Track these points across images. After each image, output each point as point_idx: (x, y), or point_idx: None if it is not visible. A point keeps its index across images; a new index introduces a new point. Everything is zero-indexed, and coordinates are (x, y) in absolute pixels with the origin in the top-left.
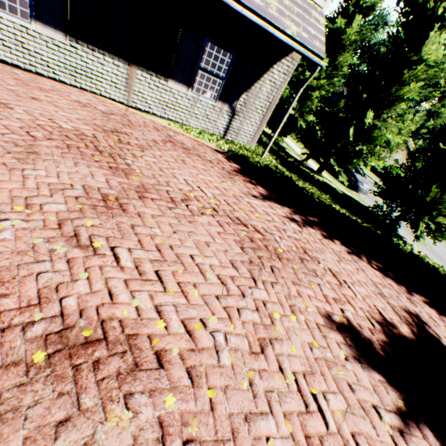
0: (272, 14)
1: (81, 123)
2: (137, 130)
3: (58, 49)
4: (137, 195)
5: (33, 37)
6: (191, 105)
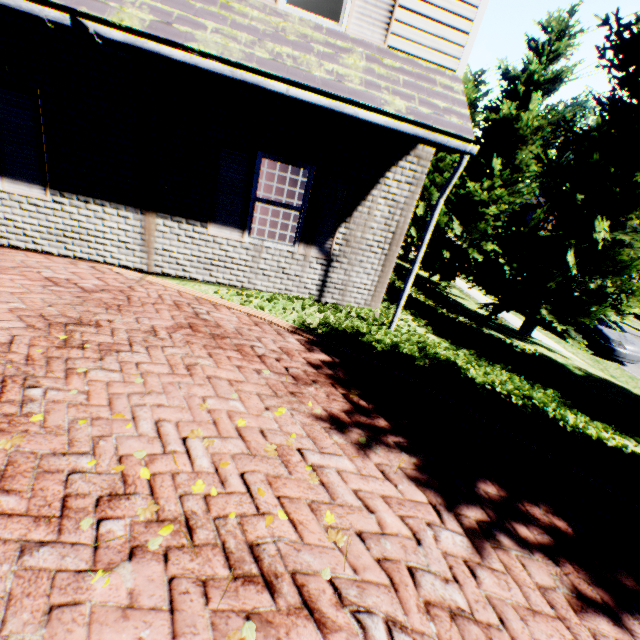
0: (353, 89)
1: (10, 317)
2: (131, 313)
3: (36, 209)
4: None
5: (2, 199)
6: (252, 257)
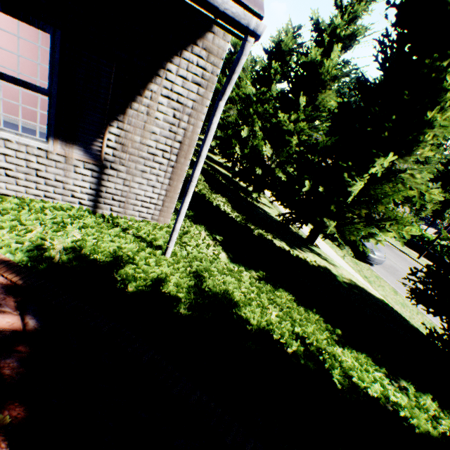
0: None
1: None
2: None
3: None
4: None
5: None
6: None
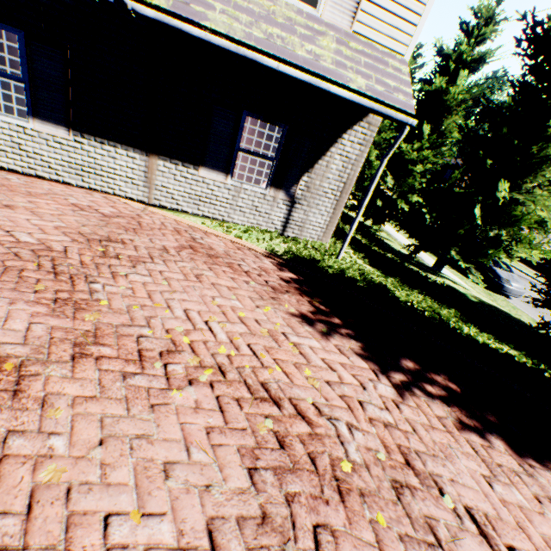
0: (326, 67)
1: (58, 233)
2: (144, 235)
3: (60, 147)
4: (71, 352)
5: (32, 136)
6: (232, 196)
